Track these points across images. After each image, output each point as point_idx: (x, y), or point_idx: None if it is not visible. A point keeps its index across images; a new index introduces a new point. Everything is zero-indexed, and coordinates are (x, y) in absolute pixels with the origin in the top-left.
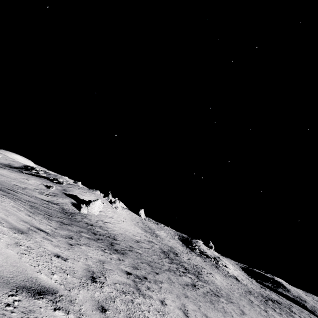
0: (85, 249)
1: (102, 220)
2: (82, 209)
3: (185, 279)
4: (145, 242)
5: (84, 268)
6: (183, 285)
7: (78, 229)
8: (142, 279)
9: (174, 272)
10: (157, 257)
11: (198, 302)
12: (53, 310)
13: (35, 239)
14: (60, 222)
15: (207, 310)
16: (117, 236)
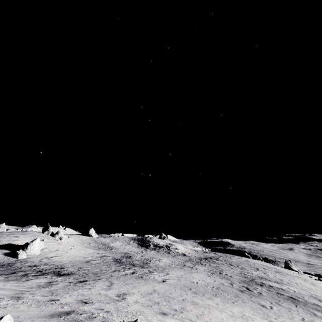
0: (35, 280)
1: (46, 257)
2: (20, 256)
3: (127, 272)
4: (97, 259)
5: (37, 286)
6: (121, 275)
7: (23, 273)
8: (82, 282)
9: (119, 271)
10: (106, 266)
11: (127, 280)
12: (29, 292)
13: (1, 283)
14: (4, 274)
15: (132, 281)
16: (65, 265)
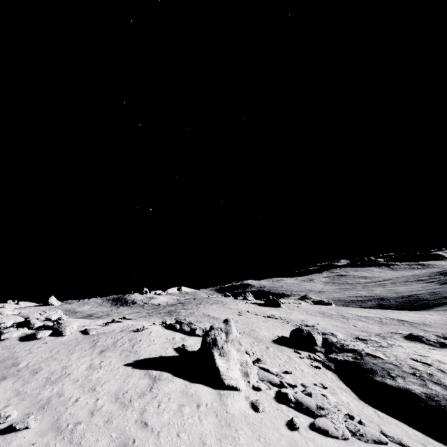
0: None
1: None
2: None
3: None
4: None
5: None
6: None
7: None
8: None
9: None
10: None
11: None
12: None
13: None
14: None
15: None
16: None
